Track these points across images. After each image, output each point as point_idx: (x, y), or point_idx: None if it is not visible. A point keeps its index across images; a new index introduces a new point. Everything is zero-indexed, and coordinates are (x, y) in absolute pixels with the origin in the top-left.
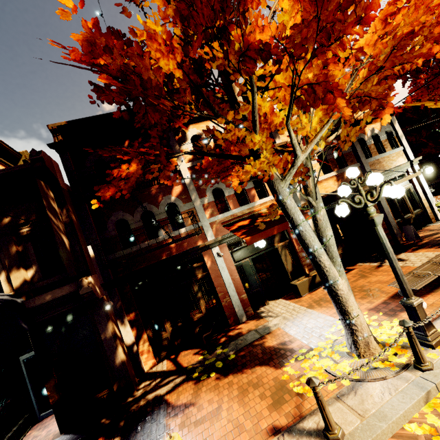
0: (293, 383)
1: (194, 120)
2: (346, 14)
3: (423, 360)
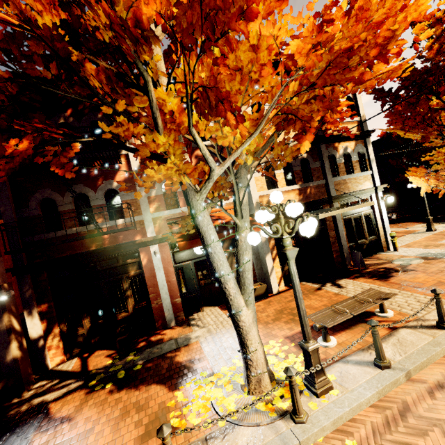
0: (175, 412)
1: None
2: (228, 1)
3: (298, 412)
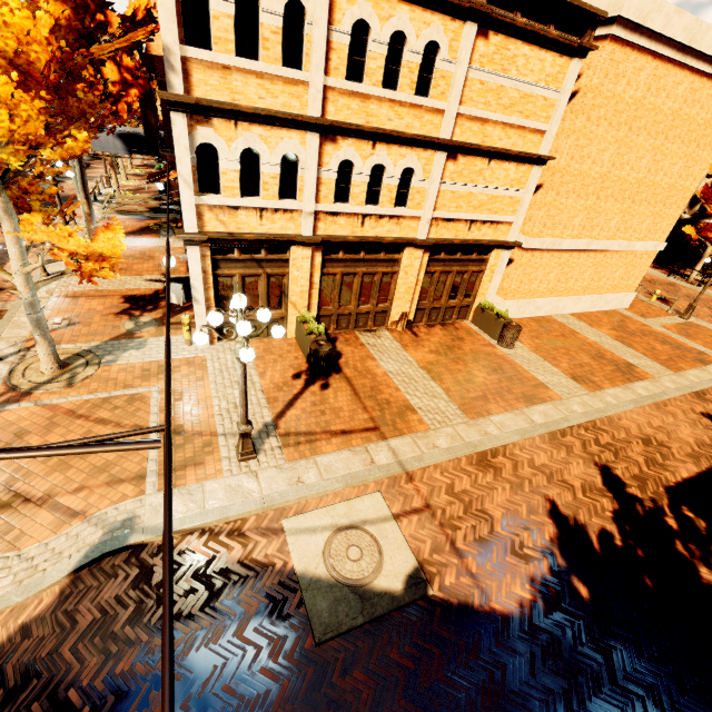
0: None
1: None
2: None
3: None
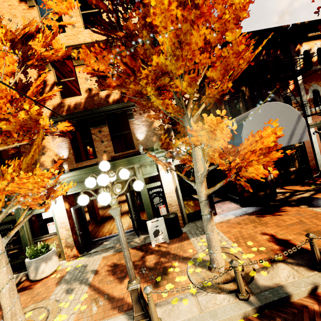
0: None
1: (307, 39)
2: None
3: None
